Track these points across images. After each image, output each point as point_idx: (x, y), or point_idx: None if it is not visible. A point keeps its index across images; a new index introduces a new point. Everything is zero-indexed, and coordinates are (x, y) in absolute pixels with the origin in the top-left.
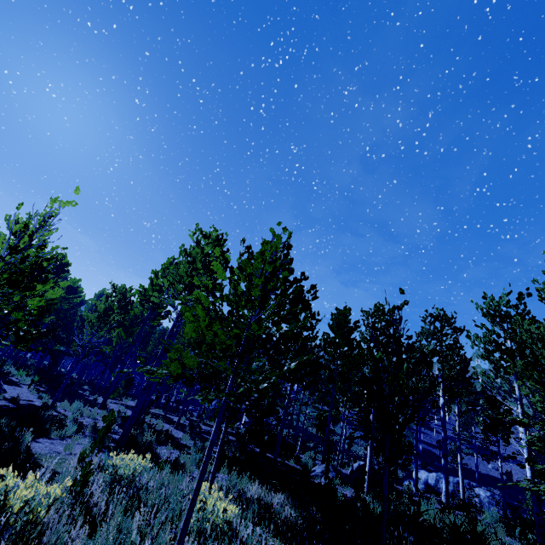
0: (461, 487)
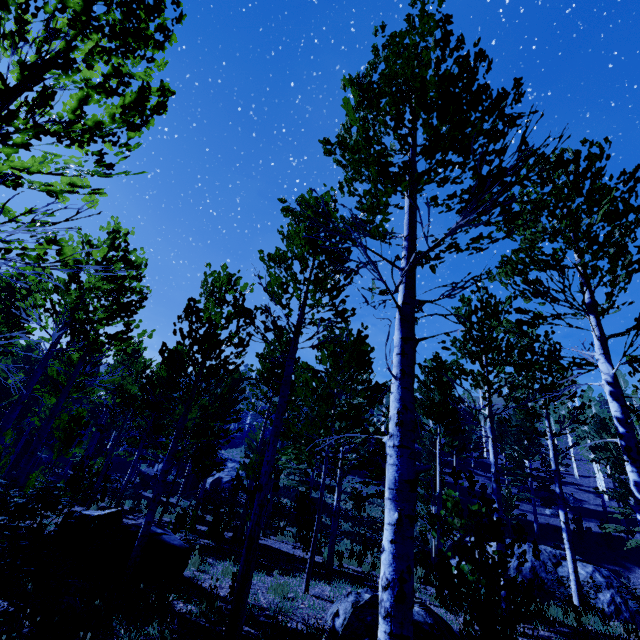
0: (575, 579)
